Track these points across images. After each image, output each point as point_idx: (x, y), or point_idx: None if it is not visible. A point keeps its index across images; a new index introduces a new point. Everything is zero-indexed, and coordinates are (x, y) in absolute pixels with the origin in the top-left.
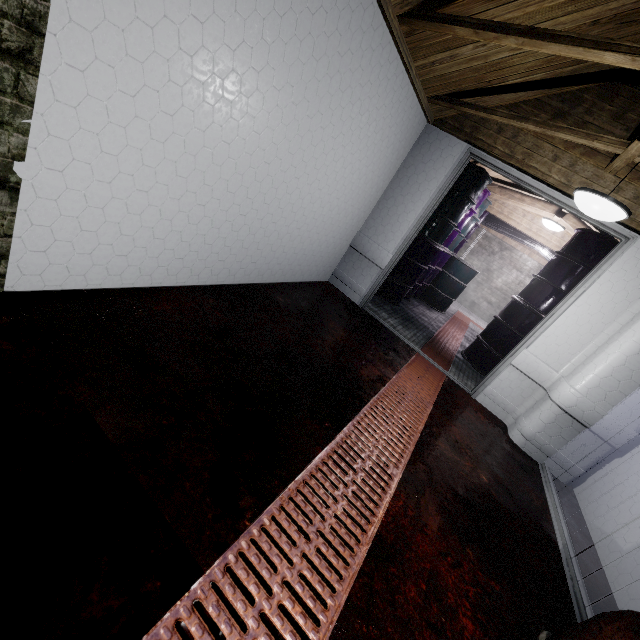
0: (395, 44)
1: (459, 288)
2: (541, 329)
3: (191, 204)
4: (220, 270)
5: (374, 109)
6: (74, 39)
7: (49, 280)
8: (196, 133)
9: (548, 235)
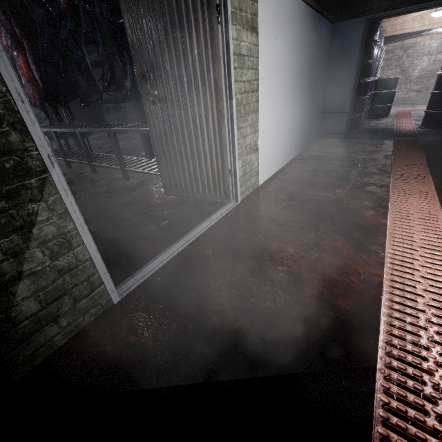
0: (314, 10)
1: (391, 95)
2: None
3: (281, 130)
4: (290, 154)
5: (314, 42)
6: (261, 97)
7: (263, 178)
8: (279, 103)
9: (440, 19)
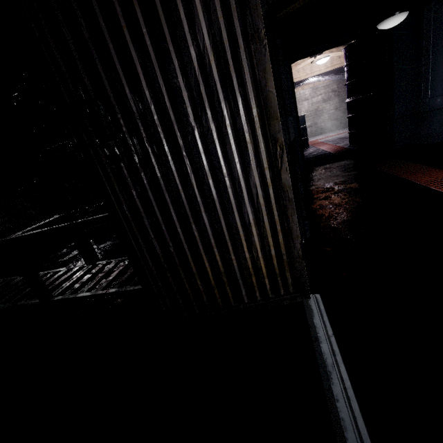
0: None
1: (305, 129)
2: (392, 93)
3: None
4: None
5: None
6: None
7: None
8: None
9: (317, 68)
